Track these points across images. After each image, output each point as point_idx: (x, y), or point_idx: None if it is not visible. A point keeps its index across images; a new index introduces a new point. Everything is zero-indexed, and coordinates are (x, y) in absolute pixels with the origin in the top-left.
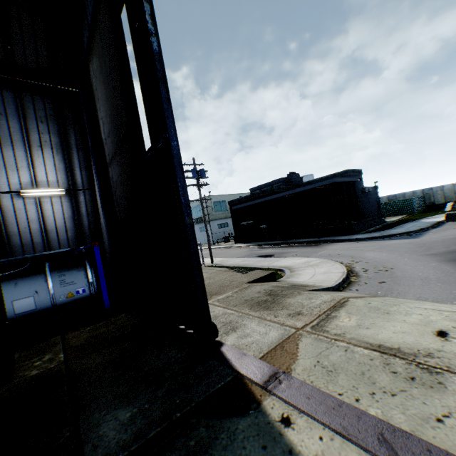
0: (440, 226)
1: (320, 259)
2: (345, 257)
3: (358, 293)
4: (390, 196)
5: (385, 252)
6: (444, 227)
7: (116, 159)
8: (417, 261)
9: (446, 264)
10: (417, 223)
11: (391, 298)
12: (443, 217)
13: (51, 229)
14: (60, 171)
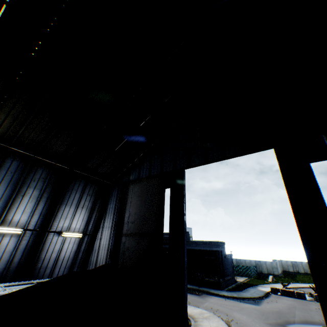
0: (269, 297)
1: (209, 312)
2: (222, 313)
3: None
4: (238, 259)
5: (245, 314)
6: (271, 298)
7: (134, 237)
8: None
9: None
10: (256, 289)
11: None
12: (269, 288)
13: (61, 258)
14: (83, 222)
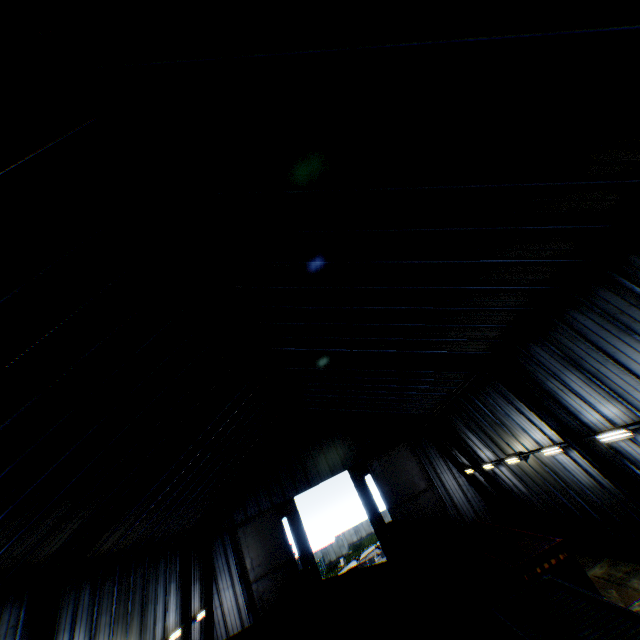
0: None
1: None
2: None
3: None
4: None
5: None
6: None
7: (267, 576)
8: None
9: None
10: None
11: None
12: None
13: None
14: (199, 596)
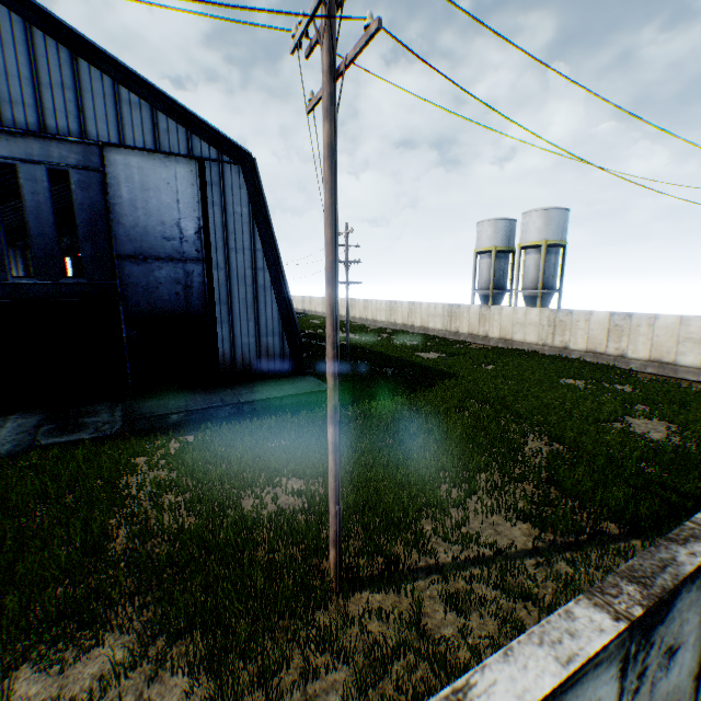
0: None
1: None
2: None
3: None
4: None
5: None
6: None
7: None
8: None
9: None
10: None
11: None
12: None
13: None
14: None
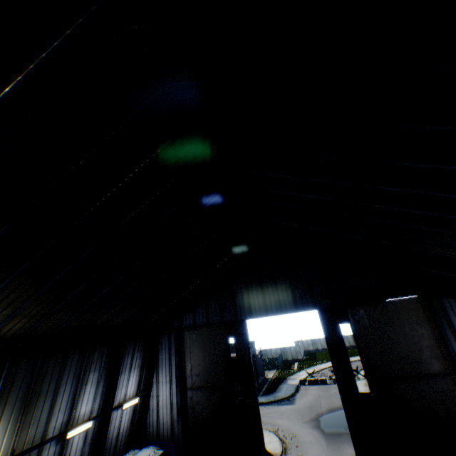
0: (300, 390)
1: None
2: (268, 424)
3: (293, 454)
4: (263, 350)
5: (286, 418)
6: (302, 392)
7: (203, 390)
8: (303, 427)
9: (314, 429)
10: (288, 385)
11: (306, 455)
12: (298, 379)
13: (121, 431)
14: (136, 383)
